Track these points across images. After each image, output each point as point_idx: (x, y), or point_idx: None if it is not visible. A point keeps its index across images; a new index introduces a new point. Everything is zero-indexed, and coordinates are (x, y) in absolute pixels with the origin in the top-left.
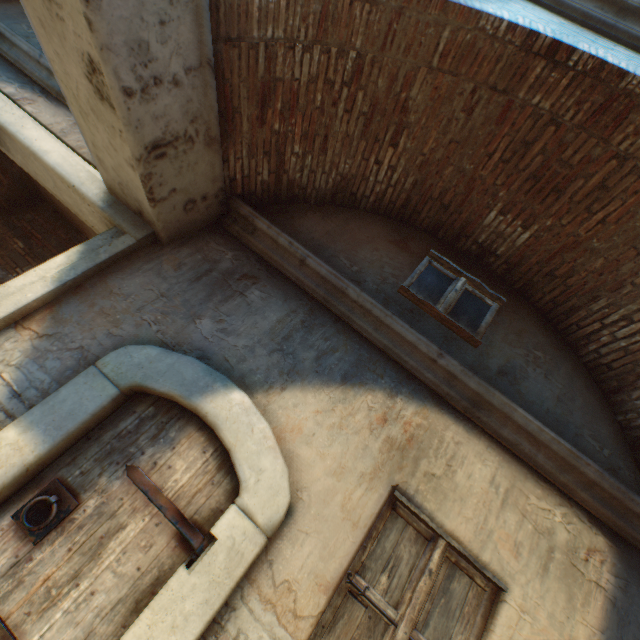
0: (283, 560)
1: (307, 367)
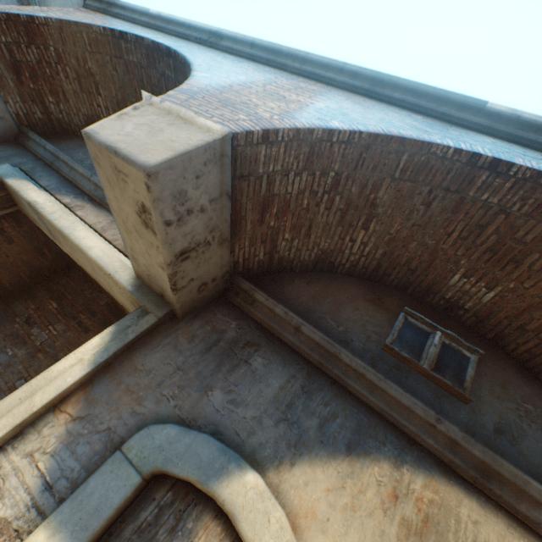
0: None
1: (312, 437)
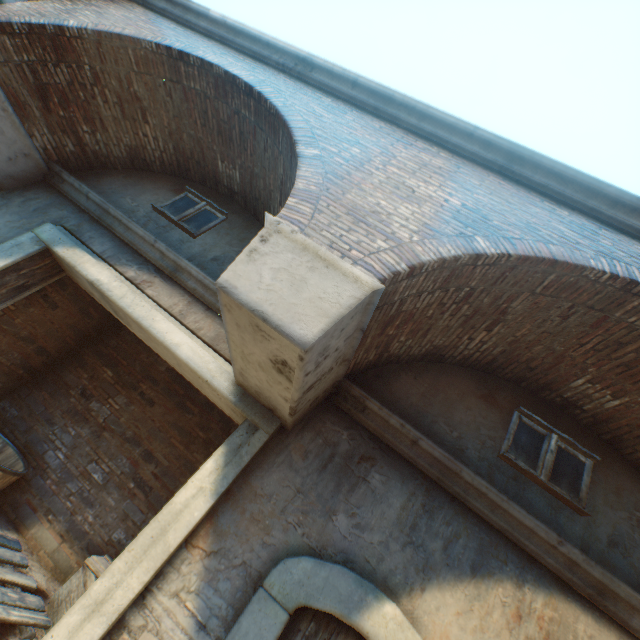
0: None
1: (438, 560)
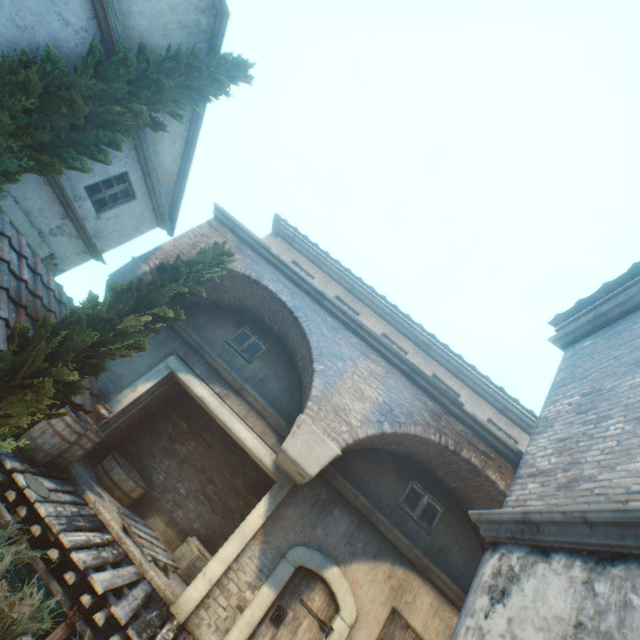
0: (355, 636)
1: (359, 551)
